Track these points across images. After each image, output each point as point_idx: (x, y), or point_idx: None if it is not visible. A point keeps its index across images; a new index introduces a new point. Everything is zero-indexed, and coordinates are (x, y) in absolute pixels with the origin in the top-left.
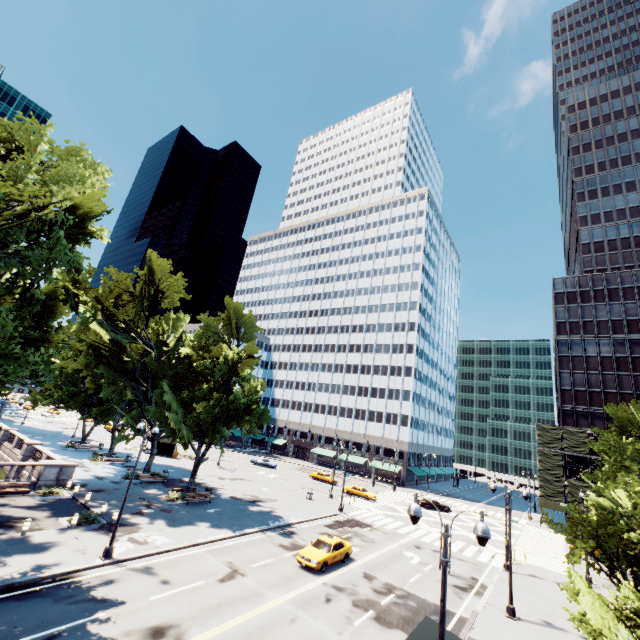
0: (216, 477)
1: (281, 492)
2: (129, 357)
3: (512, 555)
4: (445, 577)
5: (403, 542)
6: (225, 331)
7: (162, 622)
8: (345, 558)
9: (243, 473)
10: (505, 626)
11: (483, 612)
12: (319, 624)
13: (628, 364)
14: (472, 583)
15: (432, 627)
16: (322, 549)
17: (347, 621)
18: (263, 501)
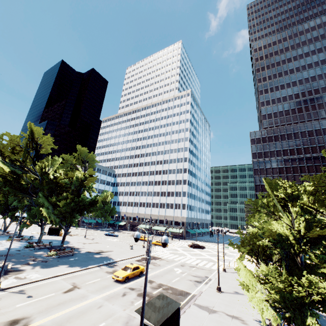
0: (81, 243)
1: (116, 247)
2: (25, 181)
3: (229, 264)
4: (147, 266)
5: (175, 264)
6: (77, 163)
7: (19, 317)
8: (140, 274)
9: (98, 240)
10: (214, 296)
11: (205, 291)
12: (114, 307)
13: (284, 170)
14: (205, 279)
15: (162, 298)
16: (126, 271)
17: (131, 303)
18: (104, 252)
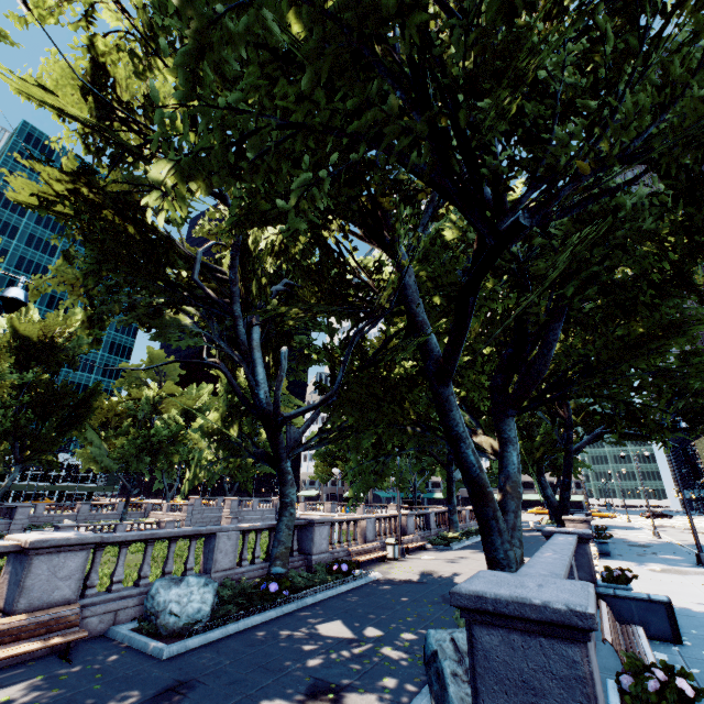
0: None
1: None
2: None
3: None
4: None
5: None
6: None
7: None
8: None
9: None
10: None
11: None
12: None
13: None
14: None
15: None
16: None
17: None
18: None
